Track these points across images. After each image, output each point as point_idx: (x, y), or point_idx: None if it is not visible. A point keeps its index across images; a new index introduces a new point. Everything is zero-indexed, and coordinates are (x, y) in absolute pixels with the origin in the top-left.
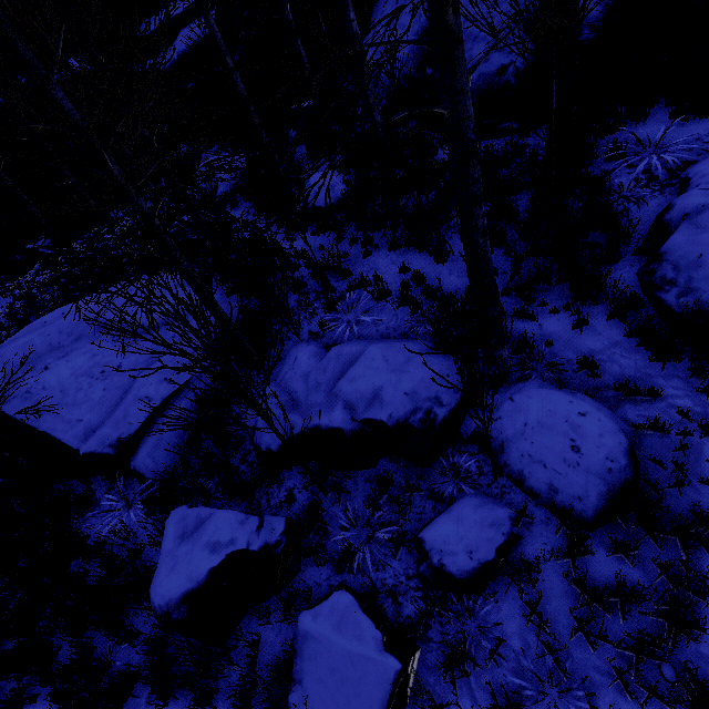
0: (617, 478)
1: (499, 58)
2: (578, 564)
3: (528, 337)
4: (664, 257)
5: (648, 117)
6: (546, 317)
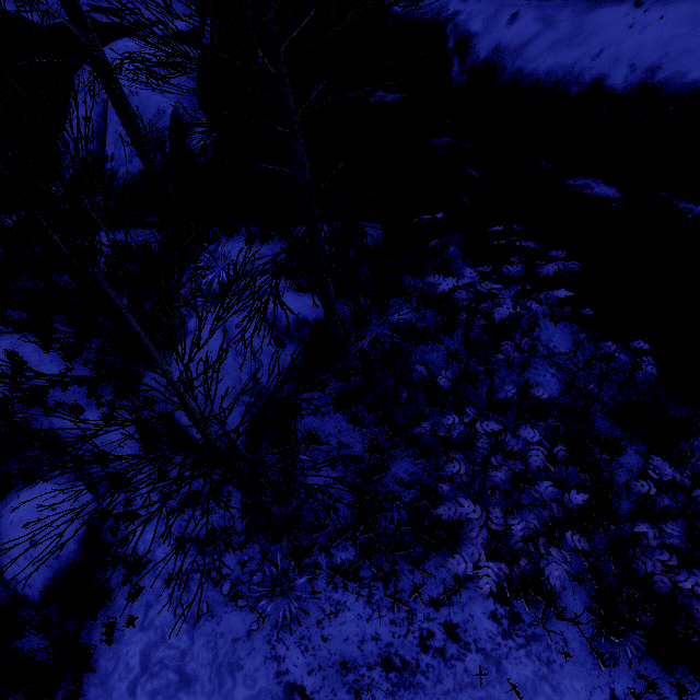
0: (66, 562)
1: (139, 162)
2: (17, 645)
3: (70, 431)
4: (171, 365)
5: (241, 234)
6: (94, 411)
